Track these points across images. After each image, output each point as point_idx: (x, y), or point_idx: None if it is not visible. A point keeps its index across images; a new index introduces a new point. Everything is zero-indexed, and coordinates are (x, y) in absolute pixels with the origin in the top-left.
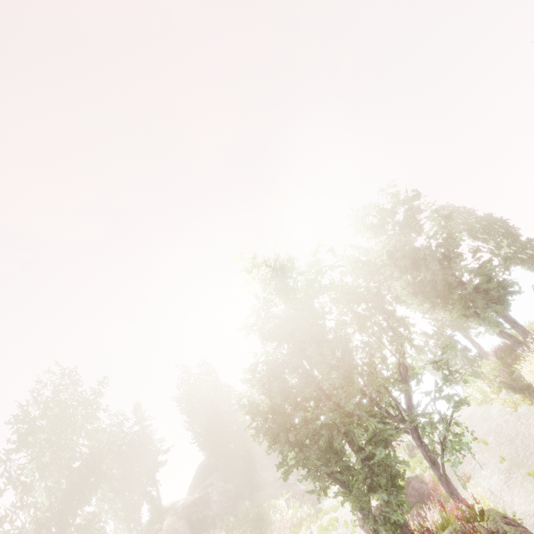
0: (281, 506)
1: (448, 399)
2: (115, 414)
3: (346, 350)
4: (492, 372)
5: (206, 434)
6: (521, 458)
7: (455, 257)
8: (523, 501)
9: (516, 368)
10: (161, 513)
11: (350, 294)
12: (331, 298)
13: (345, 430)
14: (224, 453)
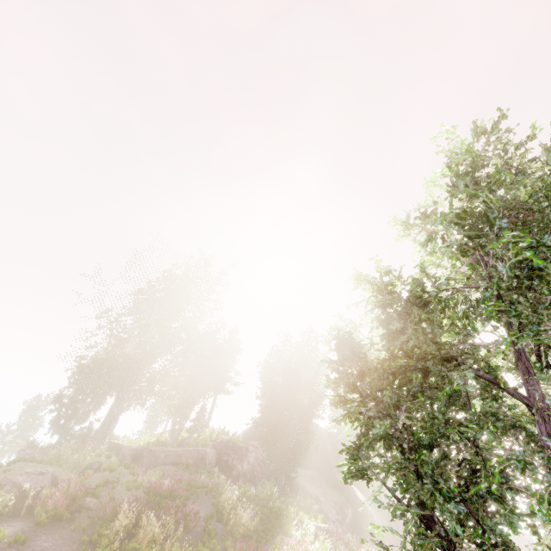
0: (308, 527)
1: None
2: (216, 322)
3: None
4: None
5: (275, 395)
6: None
7: None
8: None
9: None
10: (203, 428)
11: None
12: None
13: None
14: (280, 425)
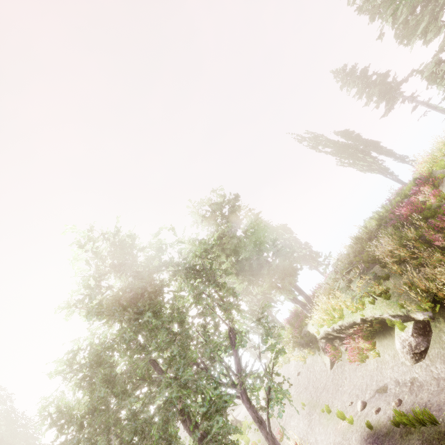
0: None
1: (272, 349)
2: None
3: (183, 323)
4: (287, 336)
5: None
6: (315, 399)
7: (263, 242)
8: (324, 436)
9: (303, 326)
10: None
11: (187, 269)
12: (171, 271)
13: (181, 406)
14: None
